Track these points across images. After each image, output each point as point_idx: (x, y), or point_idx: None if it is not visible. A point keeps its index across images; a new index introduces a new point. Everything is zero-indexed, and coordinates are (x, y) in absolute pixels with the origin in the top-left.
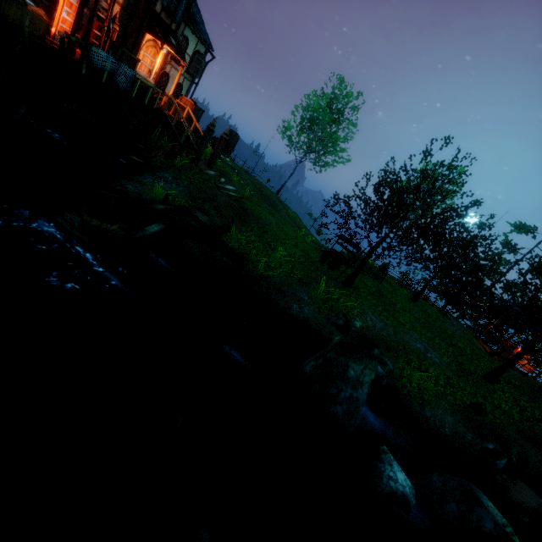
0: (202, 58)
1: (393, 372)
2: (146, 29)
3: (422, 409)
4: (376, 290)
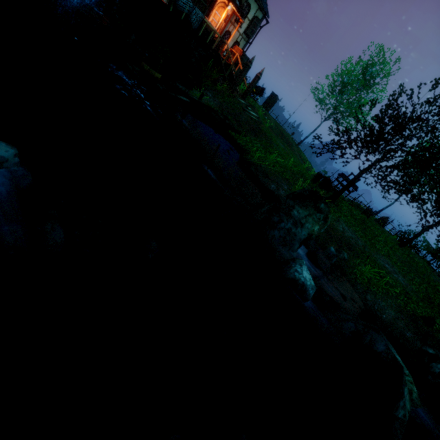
0: (258, 22)
1: (347, 261)
2: None
3: (364, 292)
4: (360, 218)
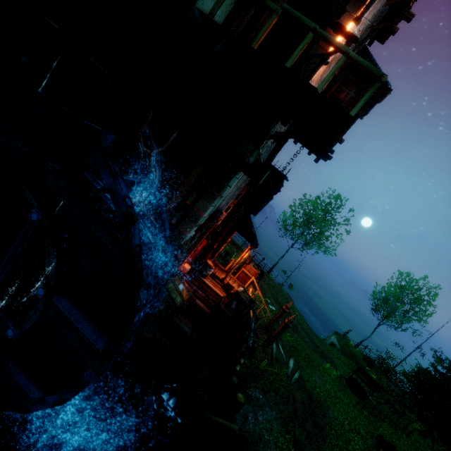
0: None
1: None
2: (237, 229)
3: None
4: None
